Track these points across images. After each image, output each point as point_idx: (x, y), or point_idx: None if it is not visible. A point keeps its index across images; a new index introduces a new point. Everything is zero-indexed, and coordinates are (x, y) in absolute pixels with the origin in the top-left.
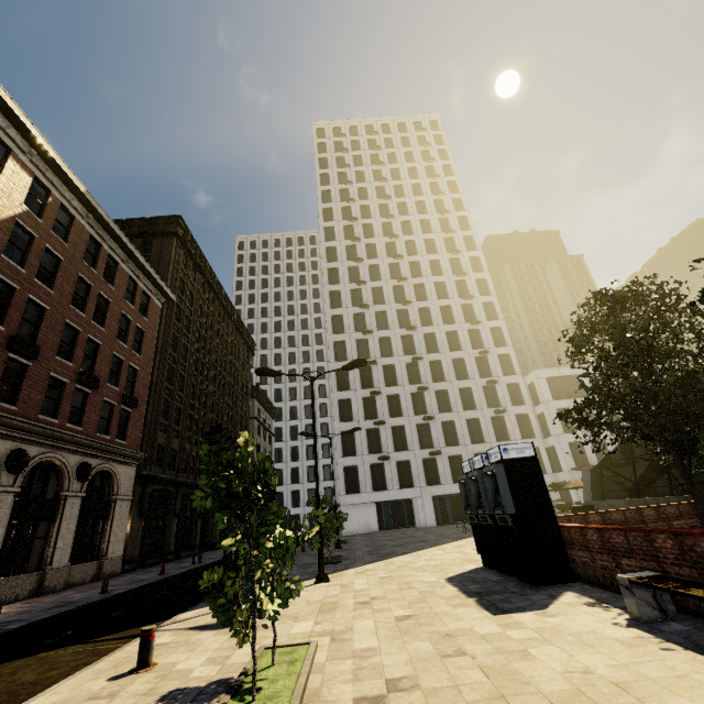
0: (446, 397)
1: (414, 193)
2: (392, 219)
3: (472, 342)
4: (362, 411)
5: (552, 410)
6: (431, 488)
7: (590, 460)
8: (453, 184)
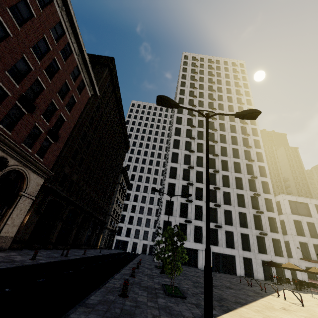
0: (228, 196)
1: (227, 92)
2: (214, 101)
3: (247, 170)
4: (180, 192)
5: (290, 220)
6: (212, 247)
7: (312, 256)
8: (247, 92)
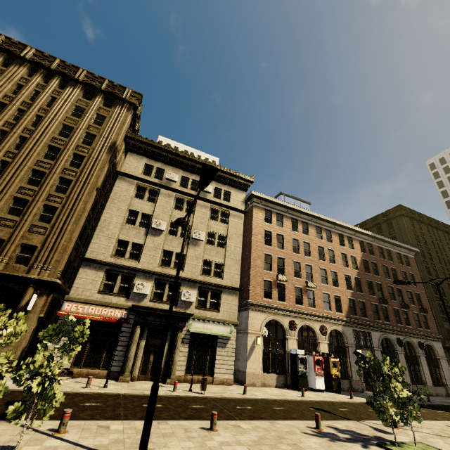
0: None
1: None
2: None
3: None
4: None
5: None
6: None
7: None
8: None
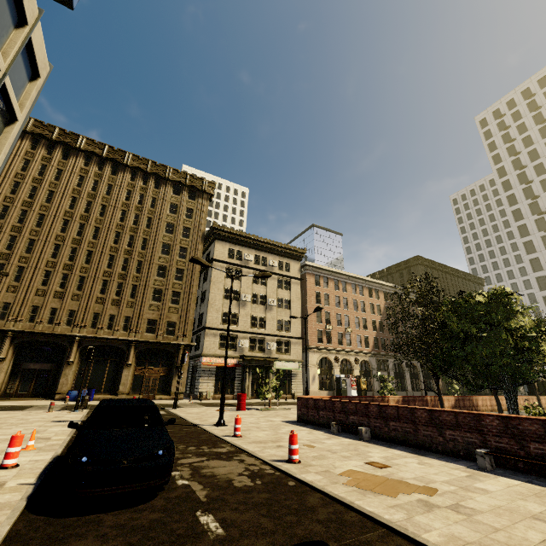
0: None
1: None
2: None
3: None
4: None
5: None
6: None
7: None
8: None
